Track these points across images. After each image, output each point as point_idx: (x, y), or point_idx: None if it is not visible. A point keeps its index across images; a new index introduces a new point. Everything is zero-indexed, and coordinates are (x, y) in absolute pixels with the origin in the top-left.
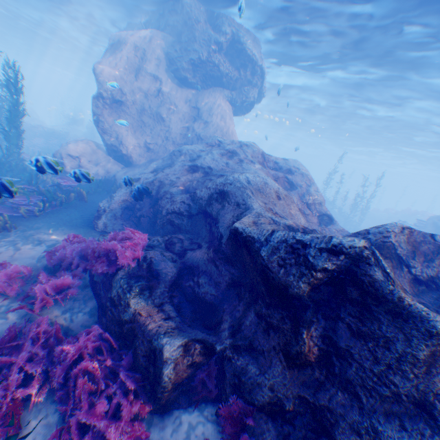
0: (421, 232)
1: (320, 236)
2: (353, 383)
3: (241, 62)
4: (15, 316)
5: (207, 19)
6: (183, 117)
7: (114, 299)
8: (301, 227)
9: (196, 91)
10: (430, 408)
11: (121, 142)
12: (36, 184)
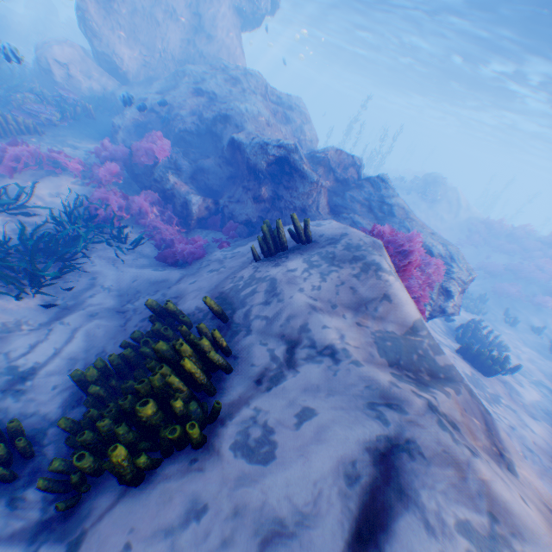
0: (346, 153)
1: (275, 140)
2: (281, 208)
3: None
4: (90, 187)
5: None
6: (183, 27)
7: (156, 179)
8: None
9: None
10: (307, 212)
11: (114, 52)
12: (38, 93)
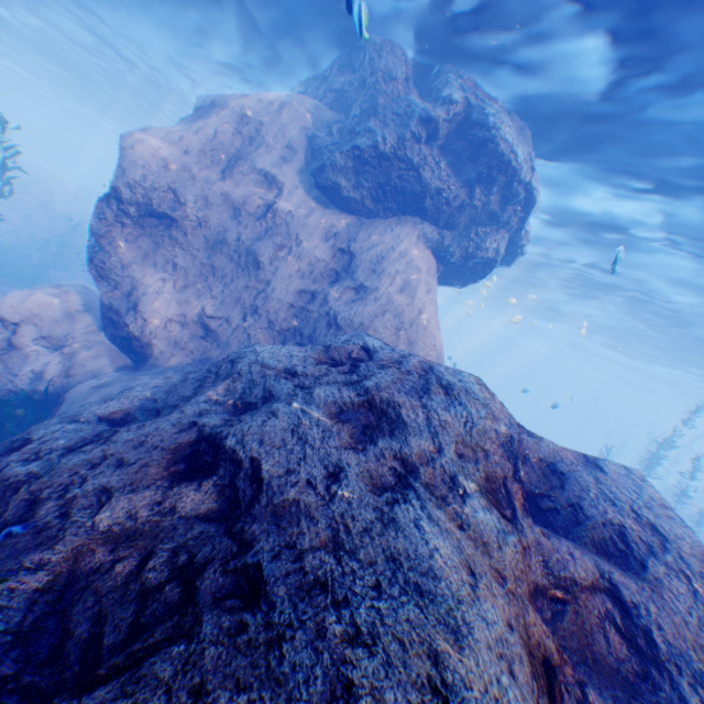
0: None
1: None
2: None
3: (479, 167)
4: None
5: (416, 80)
6: (311, 271)
7: None
8: None
9: (360, 219)
10: None
11: (135, 304)
12: None
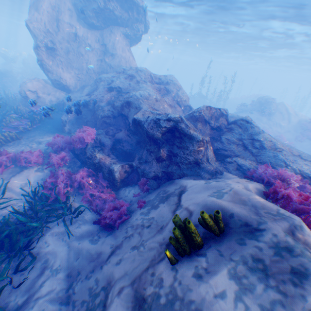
0: (215, 108)
1: (164, 115)
2: (178, 163)
3: (128, 6)
4: (47, 171)
5: None
6: (97, 53)
7: (88, 156)
8: (164, 113)
9: (102, 31)
10: (198, 163)
11: (60, 77)
12: (19, 113)
